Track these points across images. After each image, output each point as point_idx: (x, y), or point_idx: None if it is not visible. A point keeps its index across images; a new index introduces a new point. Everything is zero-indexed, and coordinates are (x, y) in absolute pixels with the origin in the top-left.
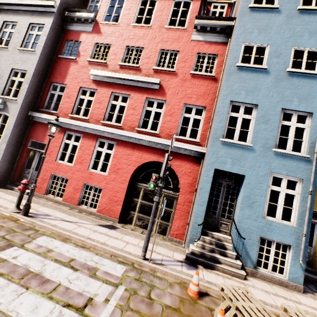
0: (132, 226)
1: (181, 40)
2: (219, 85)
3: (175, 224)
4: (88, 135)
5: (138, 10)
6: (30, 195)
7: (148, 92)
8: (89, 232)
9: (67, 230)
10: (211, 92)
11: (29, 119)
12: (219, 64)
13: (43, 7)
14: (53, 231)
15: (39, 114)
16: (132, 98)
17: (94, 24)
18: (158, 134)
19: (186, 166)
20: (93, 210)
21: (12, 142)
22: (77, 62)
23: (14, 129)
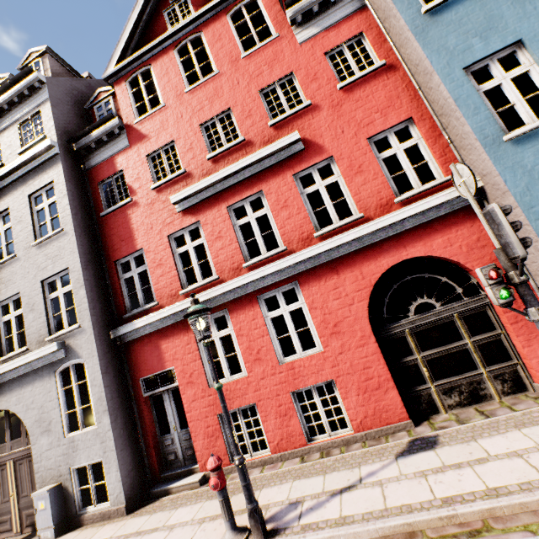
0: (444, 414)
1: (283, 57)
2: (407, 70)
3: (533, 354)
4: (238, 304)
5: (181, 66)
6: (247, 485)
7: (289, 165)
8: (420, 485)
9: (381, 514)
10: (399, 90)
11: (117, 345)
12: (377, 43)
13: (36, 159)
14: (360, 535)
15: (129, 325)
16: (269, 194)
17: (126, 131)
18: (363, 218)
19: (462, 234)
20: (344, 432)
21: (115, 404)
22: (136, 204)
23: (105, 378)
